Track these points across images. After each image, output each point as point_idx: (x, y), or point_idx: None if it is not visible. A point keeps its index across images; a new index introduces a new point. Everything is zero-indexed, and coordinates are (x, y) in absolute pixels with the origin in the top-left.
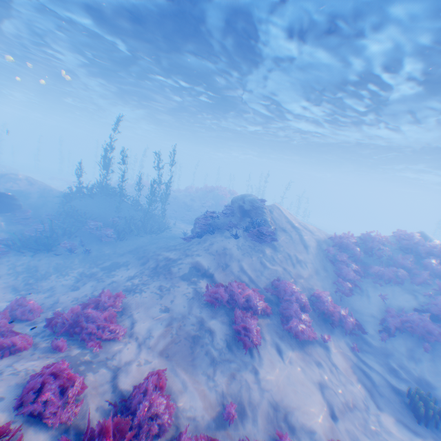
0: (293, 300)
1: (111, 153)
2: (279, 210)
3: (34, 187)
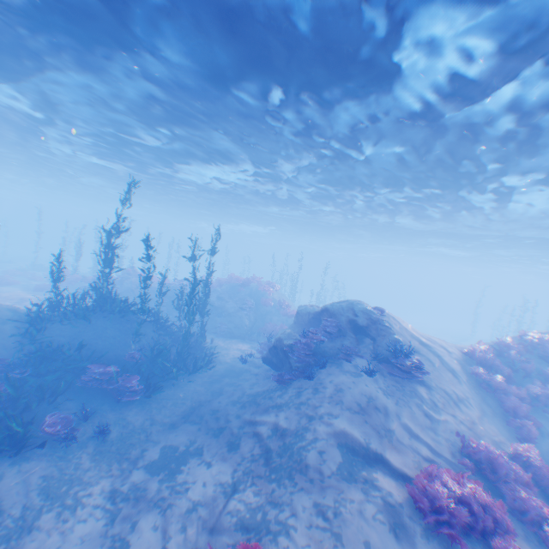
0: (515, 478)
1: (117, 239)
2: (394, 319)
3: None
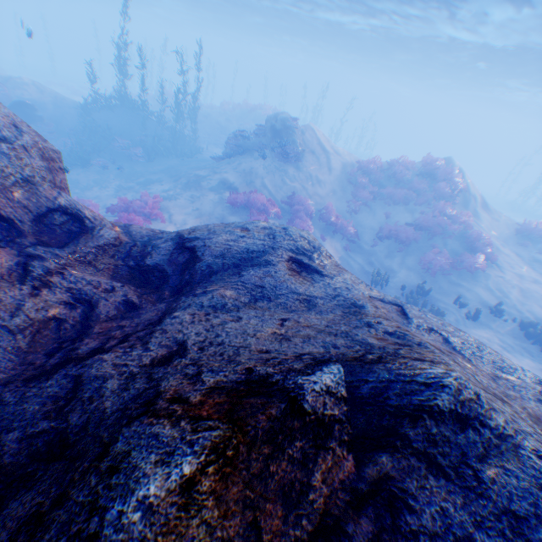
0: (303, 210)
1: (124, 51)
2: (312, 131)
3: (45, 95)
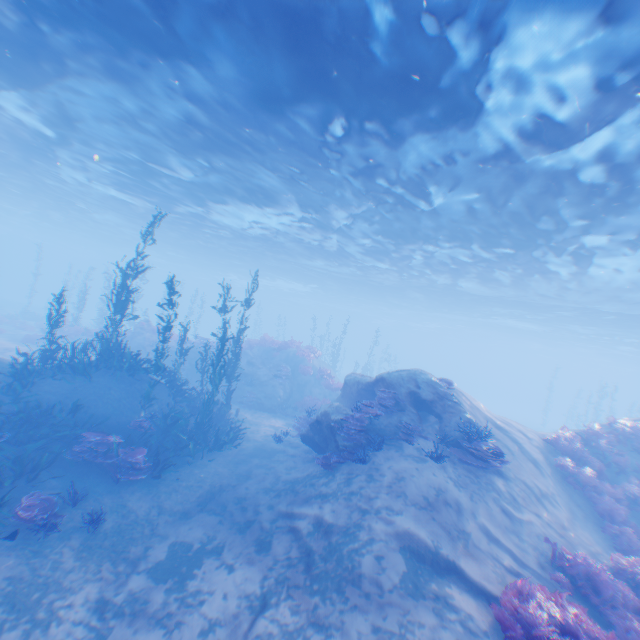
0: (624, 601)
1: (133, 280)
2: (462, 394)
3: None
